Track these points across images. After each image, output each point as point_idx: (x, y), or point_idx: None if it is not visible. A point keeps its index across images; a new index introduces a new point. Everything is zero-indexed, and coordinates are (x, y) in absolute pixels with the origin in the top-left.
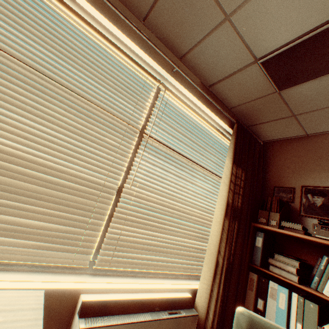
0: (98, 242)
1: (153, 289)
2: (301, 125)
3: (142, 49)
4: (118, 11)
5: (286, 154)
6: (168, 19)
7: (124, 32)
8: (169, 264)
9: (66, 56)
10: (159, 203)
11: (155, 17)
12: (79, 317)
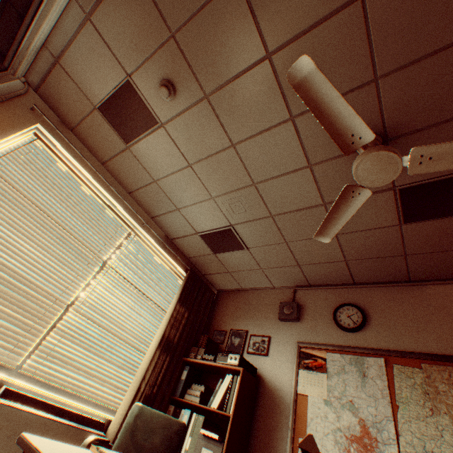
0: (32, 349)
1: (69, 405)
2: (236, 280)
3: (124, 208)
4: (113, 188)
5: (229, 303)
6: (145, 198)
7: (114, 197)
8: (93, 391)
9: (66, 205)
10: (102, 325)
11: (138, 194)
12: (1, 397)
